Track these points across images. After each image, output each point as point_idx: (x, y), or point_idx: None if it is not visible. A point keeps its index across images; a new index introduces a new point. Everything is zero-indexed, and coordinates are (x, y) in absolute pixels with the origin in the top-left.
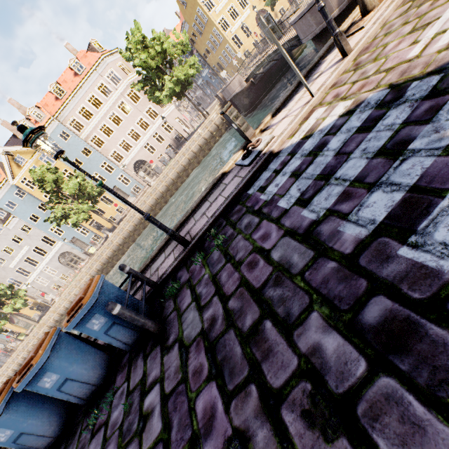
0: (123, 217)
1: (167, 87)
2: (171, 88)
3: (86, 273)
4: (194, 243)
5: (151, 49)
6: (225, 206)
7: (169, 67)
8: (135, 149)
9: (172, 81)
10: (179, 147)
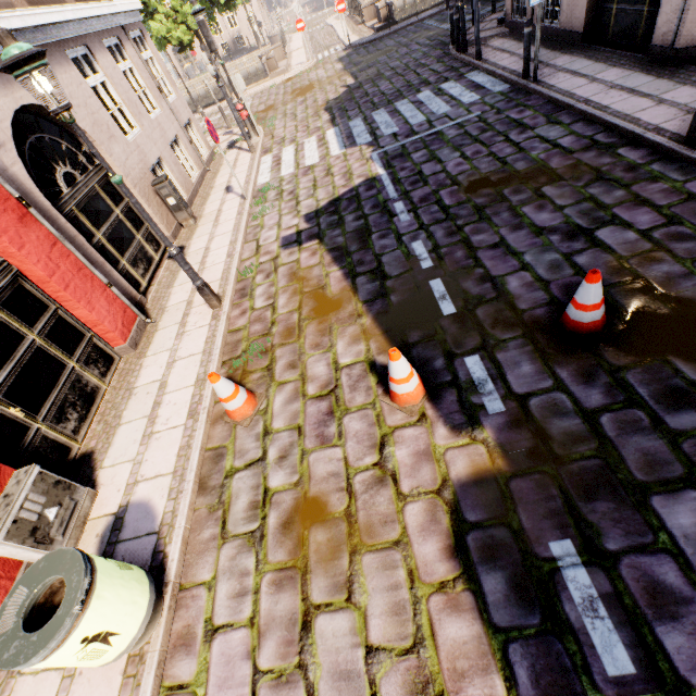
0: None
1: None
2: None
3: None
4: None
5: None
6: None
7: None
8: None
9: None
10: (233, 56)
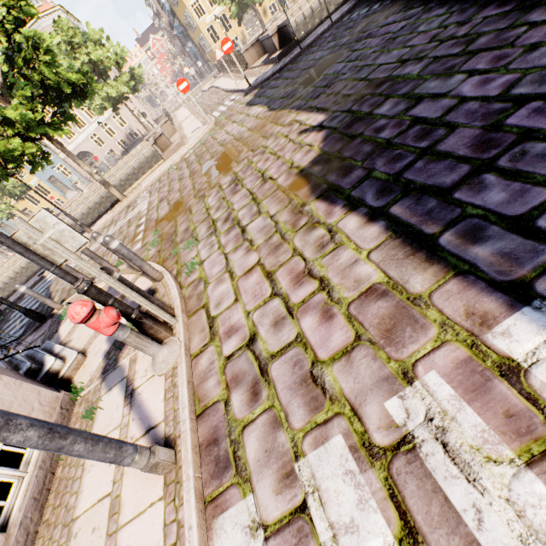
0: (60, 213)
1: (96, 102)
2: (101, 103)
3: (9, 269)
4: (1, 313)
5: (78, 54)
6: (18, 298)
7: (103, 75)
8: (79, 139)
9: (102, 97)
10: (130, 148)
